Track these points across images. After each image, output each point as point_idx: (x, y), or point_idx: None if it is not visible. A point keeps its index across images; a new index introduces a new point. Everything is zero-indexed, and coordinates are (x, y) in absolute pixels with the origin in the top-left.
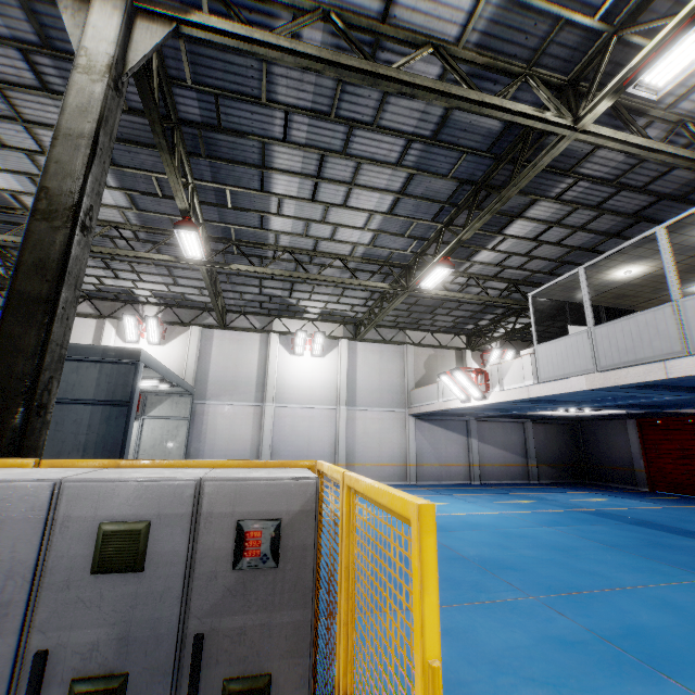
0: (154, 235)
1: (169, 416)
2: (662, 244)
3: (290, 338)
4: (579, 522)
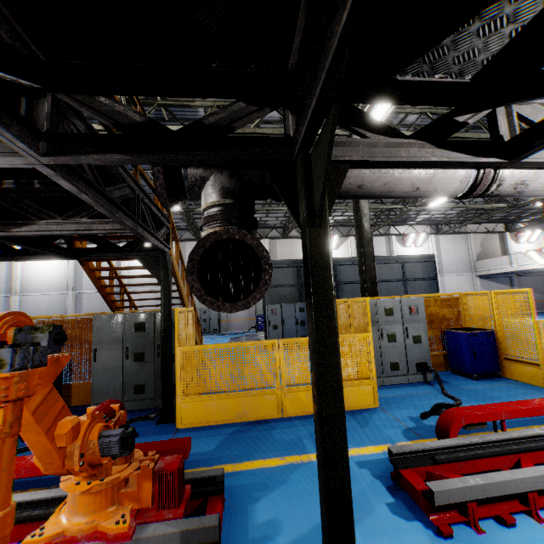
0: None
1: None
2: None
3: (401, 237)
4: None
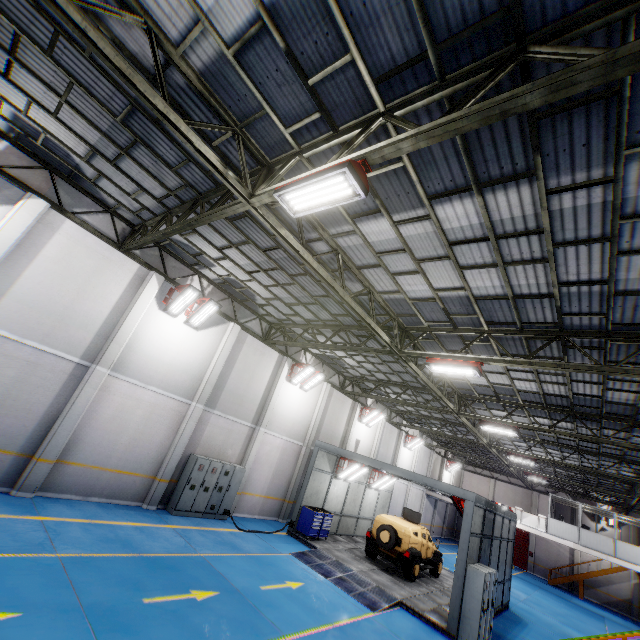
0: (477, 421)
1: (387, 489)
2: (614, 519)
3: (405, 435)
4: (533, 587)
